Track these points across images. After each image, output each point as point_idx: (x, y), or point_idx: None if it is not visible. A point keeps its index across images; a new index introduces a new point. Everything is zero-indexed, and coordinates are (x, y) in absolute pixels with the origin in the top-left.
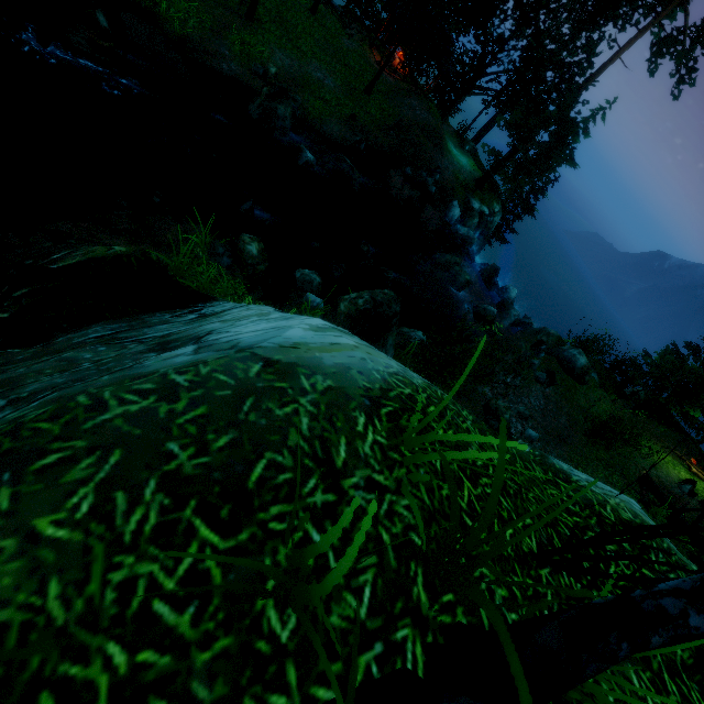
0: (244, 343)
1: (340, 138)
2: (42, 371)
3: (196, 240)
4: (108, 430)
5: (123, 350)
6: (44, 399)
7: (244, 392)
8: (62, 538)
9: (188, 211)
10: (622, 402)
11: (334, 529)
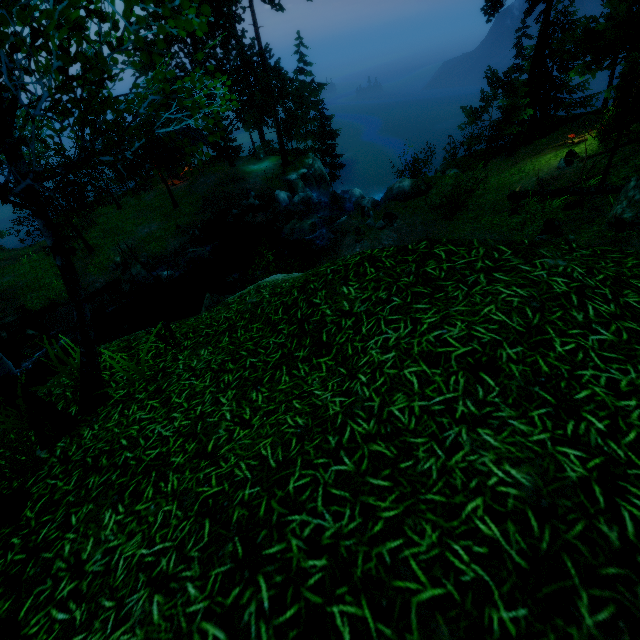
0: None
1: (181, 244)
2: None
3: None
4: None
5: None
6: None
7: None
8: None
9: None
10: (495, 160)
11: None
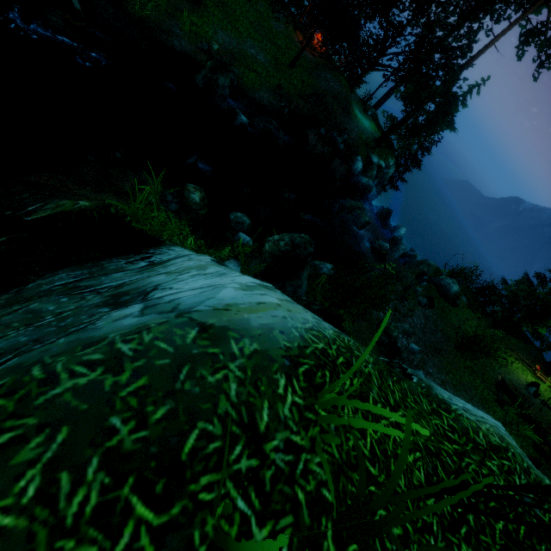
0: (184, 305)
1: (268, 103)
2: (10, 324)
3: (149, 189)
4: (57, 406)
5: (82, 301)
6: (5, 366)
7: (181, 359)
8: (7, 526)
9: (144, 164)
10: (484, 319)
11: (257, 546)
